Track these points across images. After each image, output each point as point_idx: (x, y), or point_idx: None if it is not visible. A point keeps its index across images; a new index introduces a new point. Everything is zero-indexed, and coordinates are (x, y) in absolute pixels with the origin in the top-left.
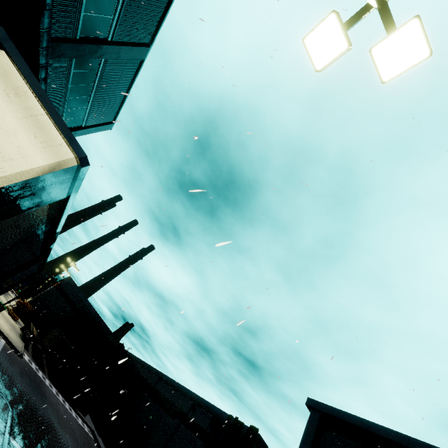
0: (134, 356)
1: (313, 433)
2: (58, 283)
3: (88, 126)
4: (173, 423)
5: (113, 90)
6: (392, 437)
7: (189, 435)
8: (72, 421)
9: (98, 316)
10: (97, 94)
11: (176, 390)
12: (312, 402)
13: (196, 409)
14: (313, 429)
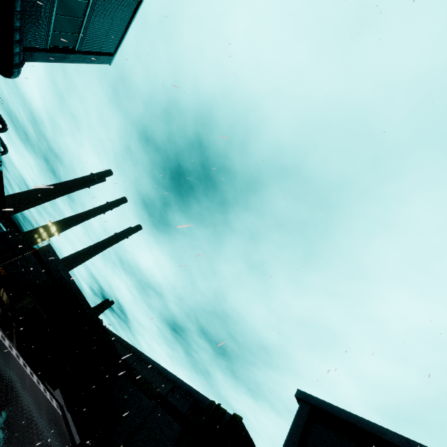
0: (112, 333)
1: (302, 427)
2: (36, 250)
3: (82, 51)
4: (149, 405)
5: (118, 1)
6: (389, 438)
7: (166, 418)
8: (39, 396)
9: (77, 289)
10: (98, 1)
11: (155, 370)
12: (302, 394)
13: (175, 391)
14: (301, 422)
